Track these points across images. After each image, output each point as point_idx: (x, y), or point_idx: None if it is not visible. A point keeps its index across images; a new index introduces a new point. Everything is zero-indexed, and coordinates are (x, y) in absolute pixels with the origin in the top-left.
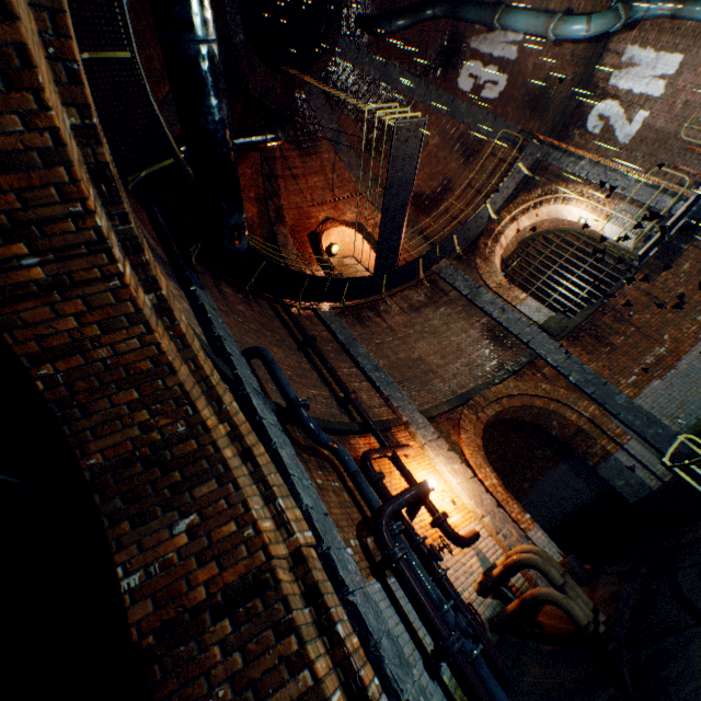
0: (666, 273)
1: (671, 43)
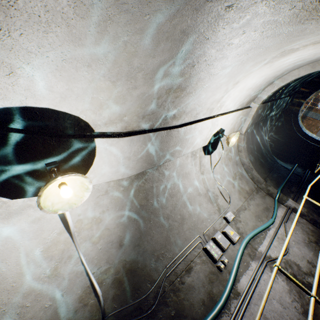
0: None
1: None
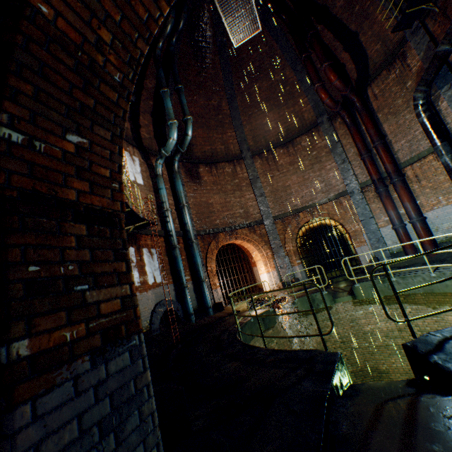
0: None
1: (145, 178)
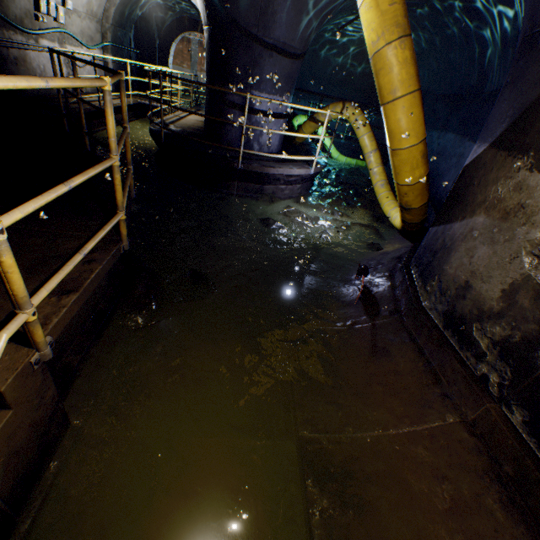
0: (178, 43)
1: None
